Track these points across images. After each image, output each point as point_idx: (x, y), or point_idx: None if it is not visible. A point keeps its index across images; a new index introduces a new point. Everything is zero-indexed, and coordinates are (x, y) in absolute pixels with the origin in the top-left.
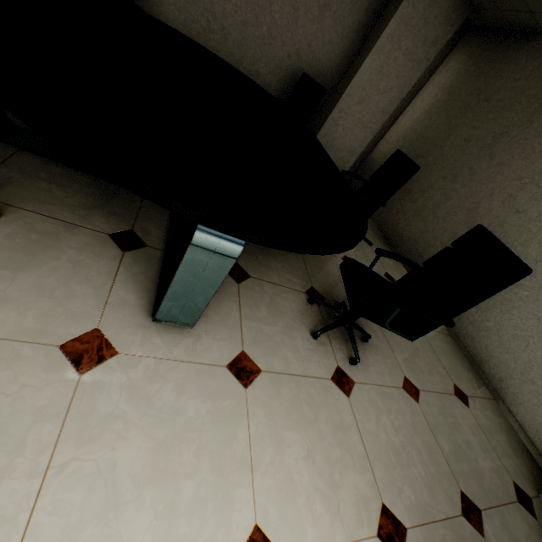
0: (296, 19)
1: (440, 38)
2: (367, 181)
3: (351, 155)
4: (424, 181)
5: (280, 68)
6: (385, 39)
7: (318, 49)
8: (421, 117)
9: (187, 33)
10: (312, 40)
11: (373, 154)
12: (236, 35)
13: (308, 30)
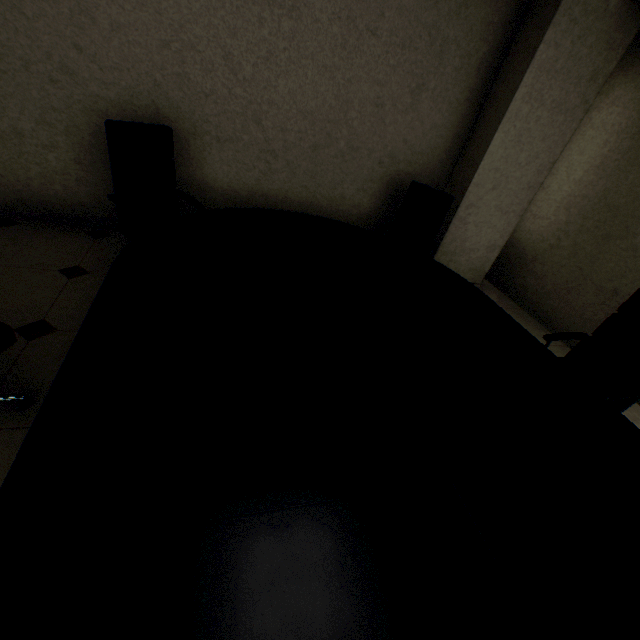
0: (382, 116)
1: (601, 69)
2: (589, 339)
3: (491, 250)
4: (639, 276)
5: (371, 180)
6: (520, 100)
7: (418, 140)
8: (588, 176)
9: (243, 185)
10: (408, 133)
11: (517, 235)
12: (306, 164)
13: (400, 123)
